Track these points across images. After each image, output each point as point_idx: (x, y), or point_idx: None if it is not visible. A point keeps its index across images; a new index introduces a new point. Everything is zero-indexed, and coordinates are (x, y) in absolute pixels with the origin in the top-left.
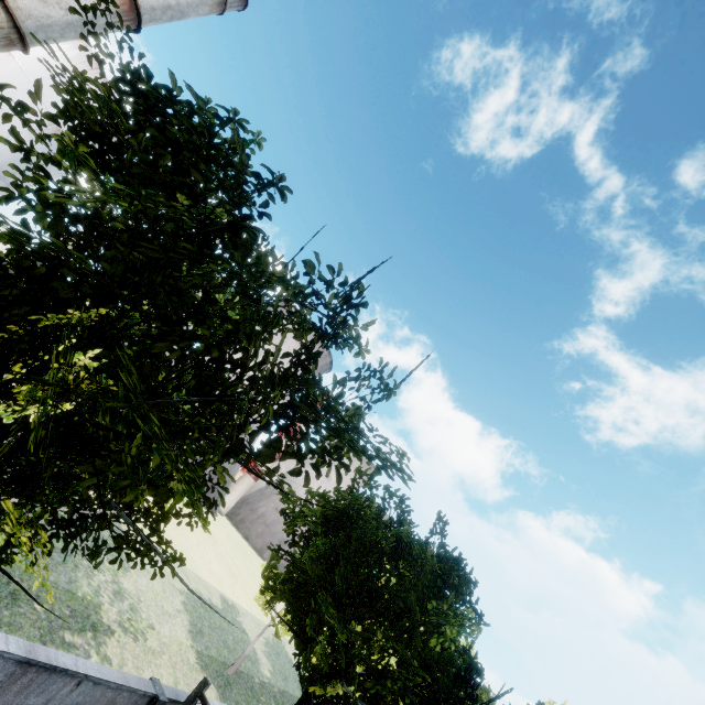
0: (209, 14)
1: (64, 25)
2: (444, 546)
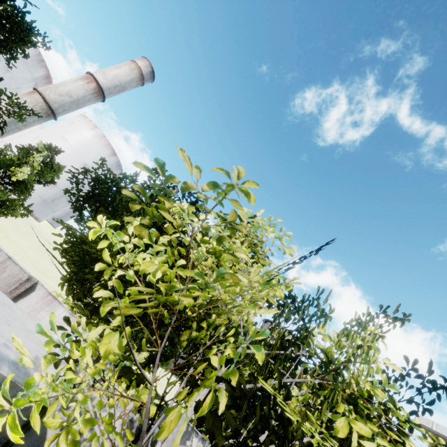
0: (137, 86)
1: (70, 103)
2: (155, 169)
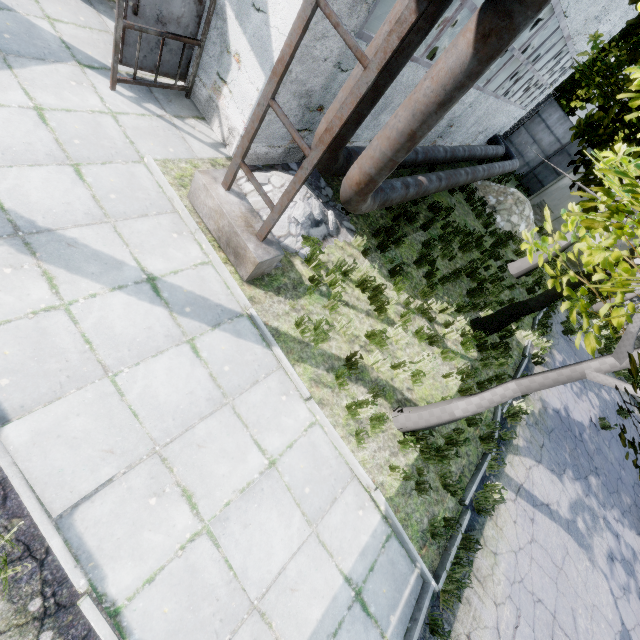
0: None
1: None
2: None
